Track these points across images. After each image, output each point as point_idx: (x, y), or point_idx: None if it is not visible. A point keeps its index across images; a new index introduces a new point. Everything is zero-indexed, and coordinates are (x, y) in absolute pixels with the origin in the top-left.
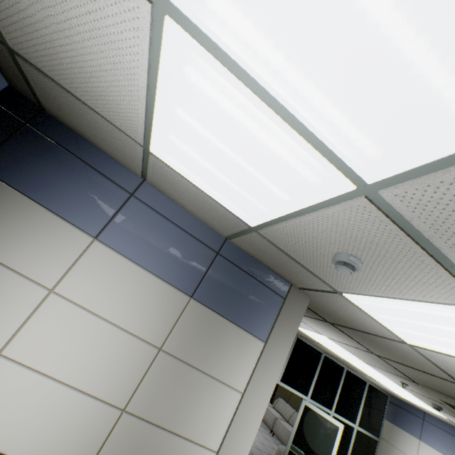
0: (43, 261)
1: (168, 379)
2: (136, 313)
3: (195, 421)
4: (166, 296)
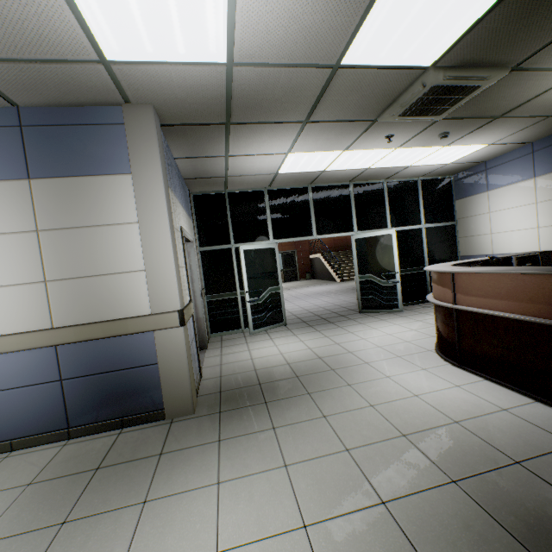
0: None
1: (63, 247)
2: None
3: (111, 260)
4: (7, 192)
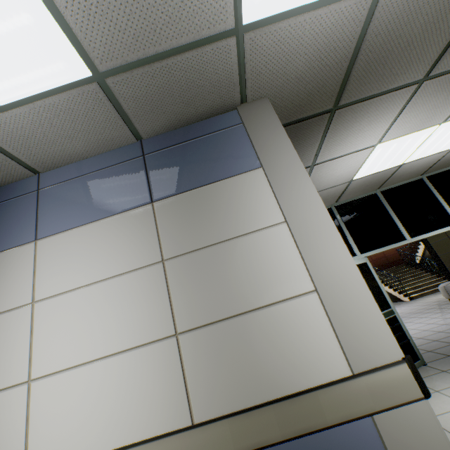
0: (11, 290)
1: (194, 276)
2: (115, 256)
3: (260, 284)
4: (130, 222)
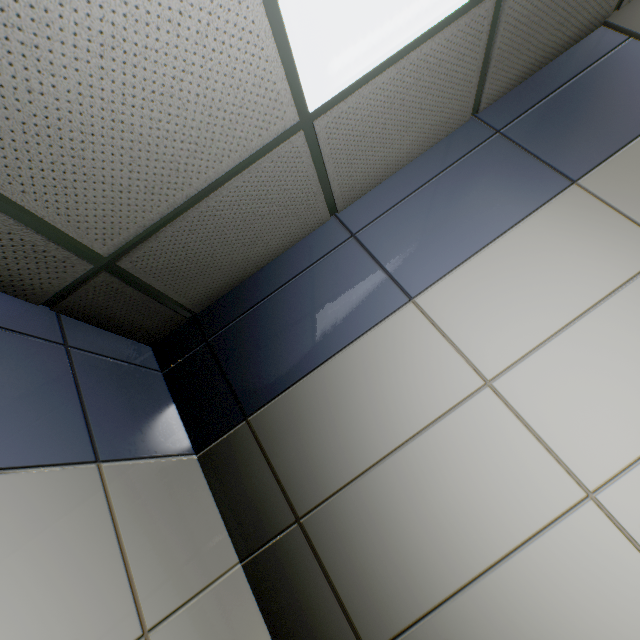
0: (429, 380)
1: None
2: (577, 272)
3: None
4: (558, 221)
